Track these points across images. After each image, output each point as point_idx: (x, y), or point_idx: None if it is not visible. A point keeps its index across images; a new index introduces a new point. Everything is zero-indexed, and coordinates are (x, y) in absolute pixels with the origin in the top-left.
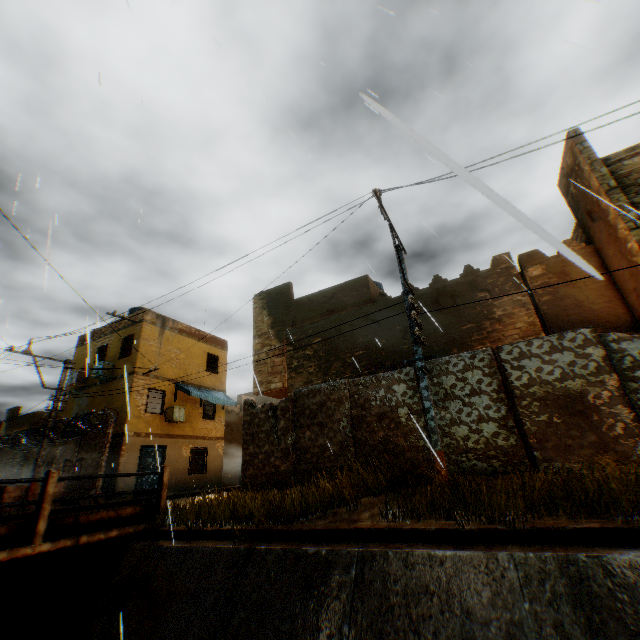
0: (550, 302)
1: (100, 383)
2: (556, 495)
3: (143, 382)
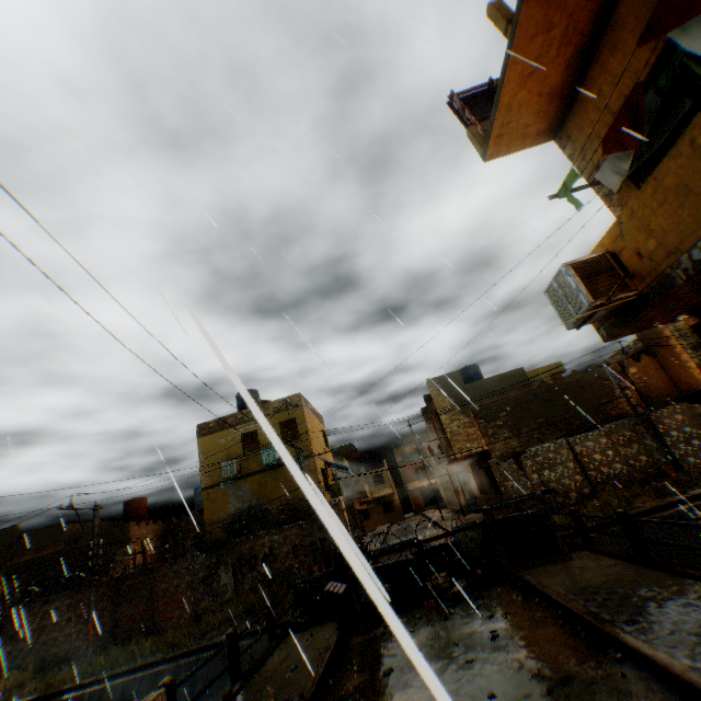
0: (643, 387)
1: (263, 470)
2: None
3: (317, 463)
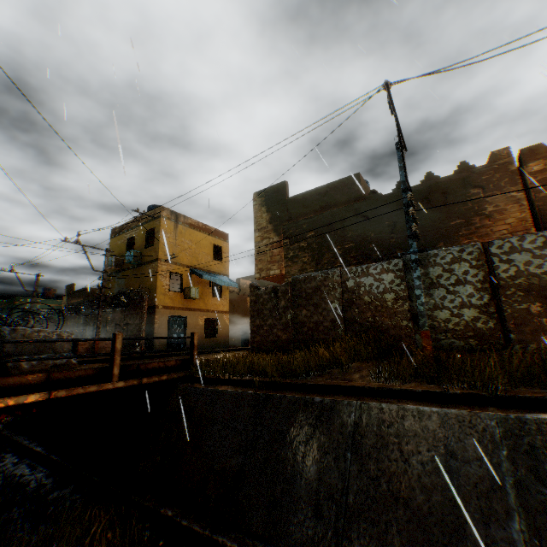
0: (546, 198)
1: (132, 267)
2: (534, 371)
3: (165, 267)
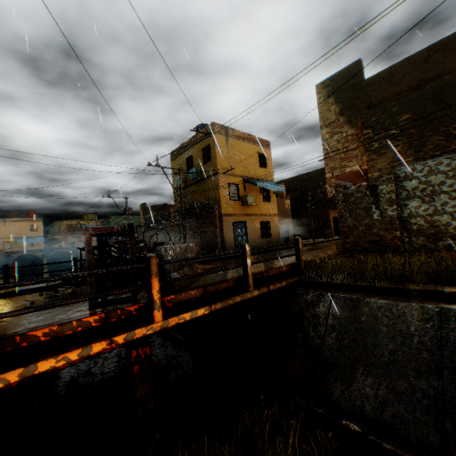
0: None
1: (194, 183)
2: None
3: (224, 179)
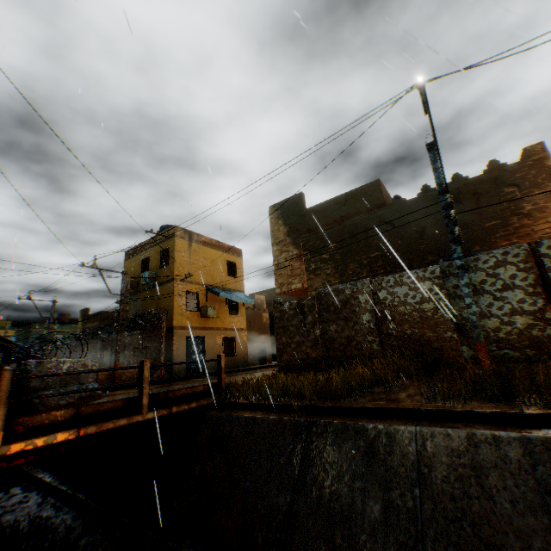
0: None
1: (147, 288)
2: None
3: (181, 287)
